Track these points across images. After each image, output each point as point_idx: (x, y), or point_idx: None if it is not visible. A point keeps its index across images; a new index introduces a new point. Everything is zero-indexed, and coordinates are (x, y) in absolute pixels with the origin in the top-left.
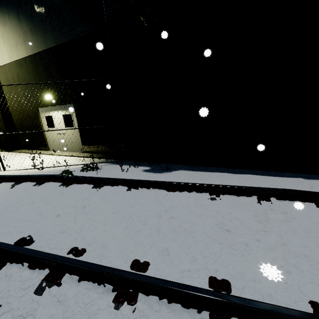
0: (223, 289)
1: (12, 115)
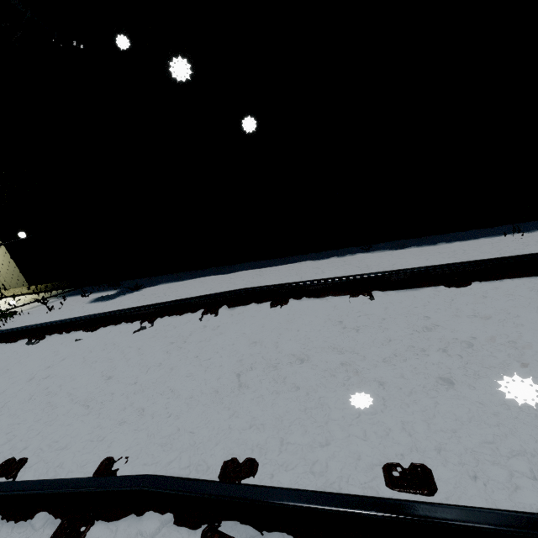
0: (4, 475)
1: None
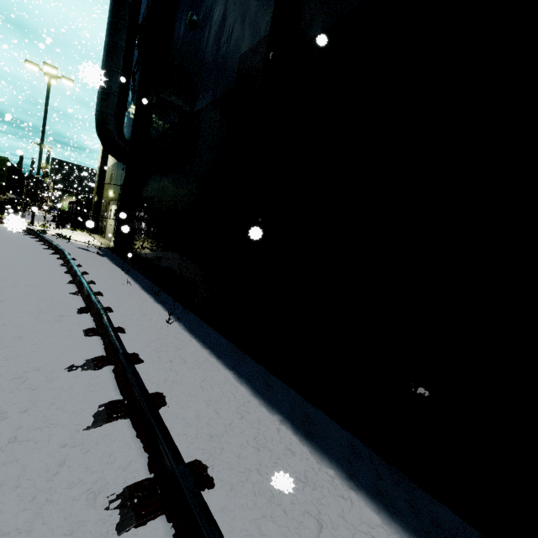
0: None
1: (102, 205)
